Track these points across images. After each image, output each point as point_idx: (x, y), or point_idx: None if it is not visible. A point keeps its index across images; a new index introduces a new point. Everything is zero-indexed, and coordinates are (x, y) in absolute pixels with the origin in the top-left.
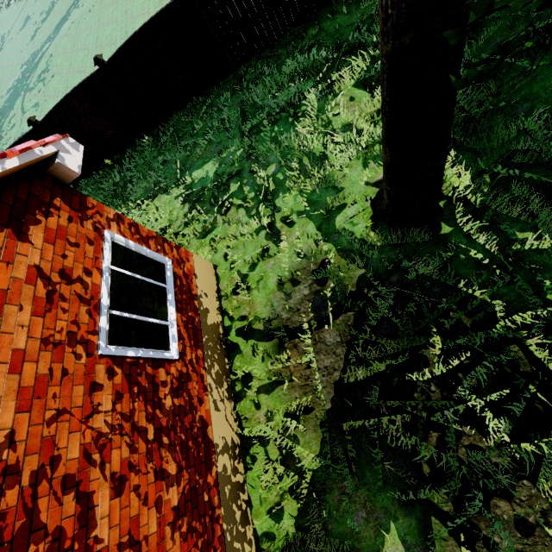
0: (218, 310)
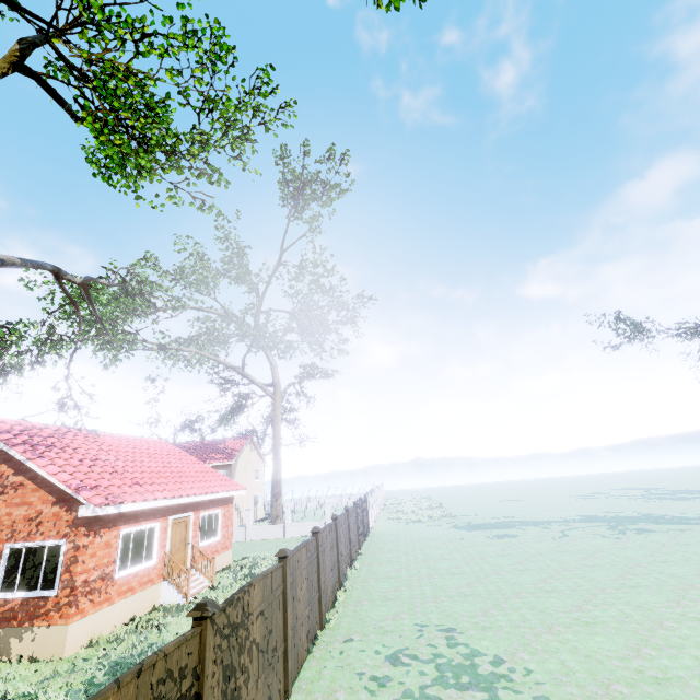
0: (22, 658)
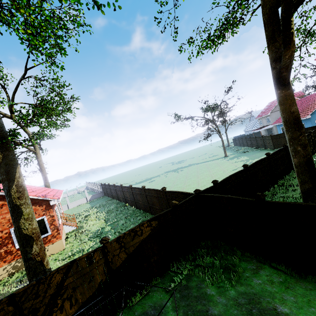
0: None
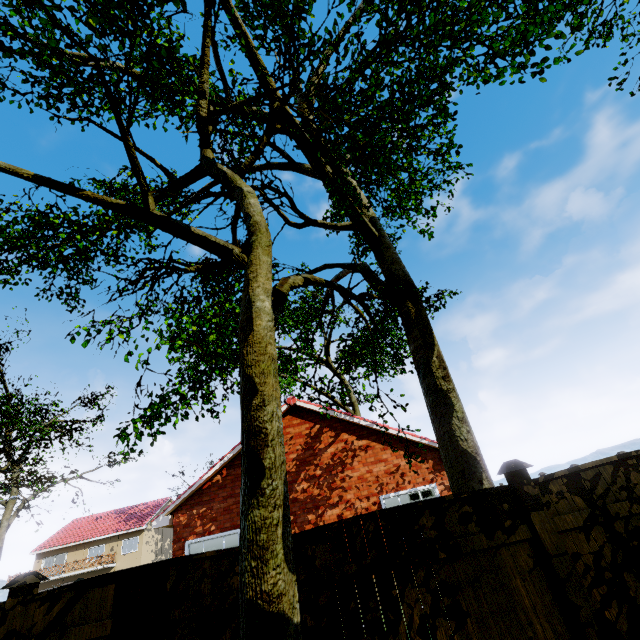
0: None
